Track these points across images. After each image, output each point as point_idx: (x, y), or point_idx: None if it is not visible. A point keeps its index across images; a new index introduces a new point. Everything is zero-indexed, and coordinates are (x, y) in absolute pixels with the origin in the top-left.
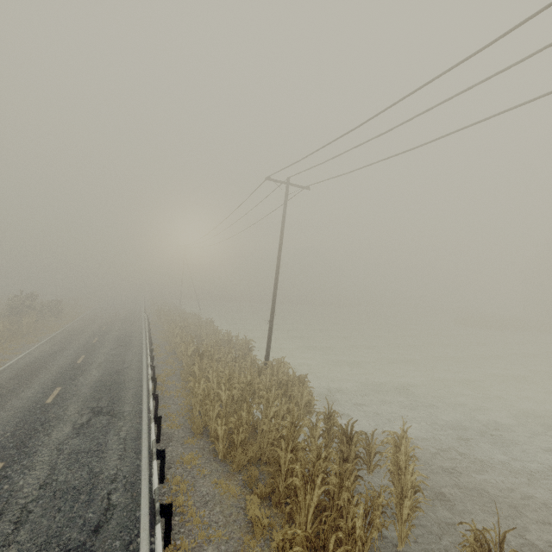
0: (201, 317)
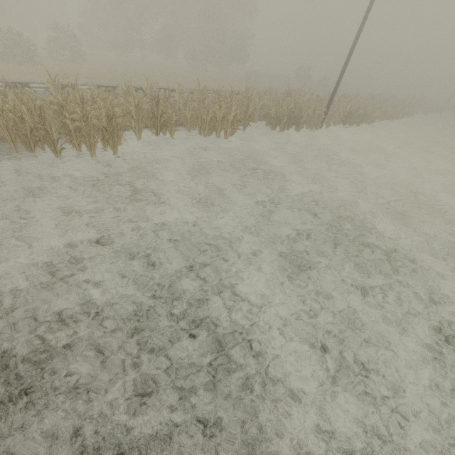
0: (399, 104)
